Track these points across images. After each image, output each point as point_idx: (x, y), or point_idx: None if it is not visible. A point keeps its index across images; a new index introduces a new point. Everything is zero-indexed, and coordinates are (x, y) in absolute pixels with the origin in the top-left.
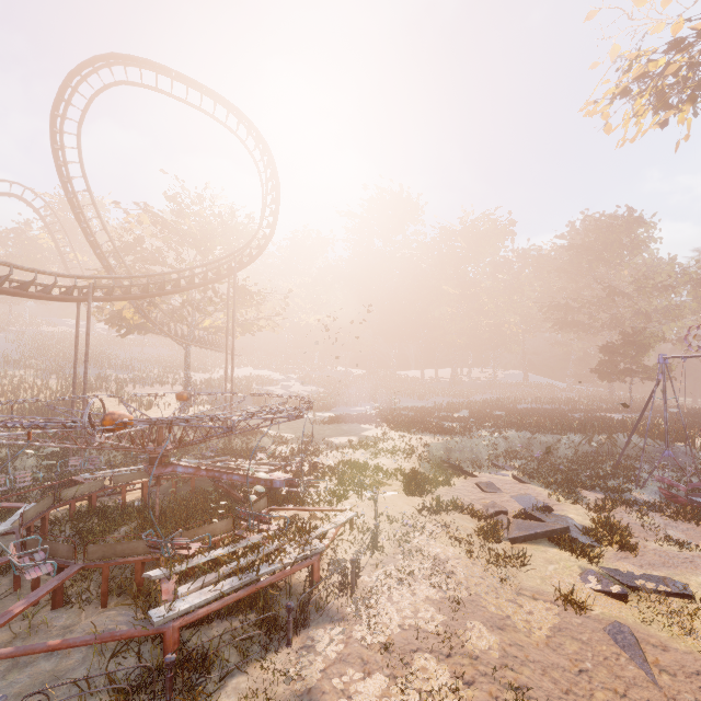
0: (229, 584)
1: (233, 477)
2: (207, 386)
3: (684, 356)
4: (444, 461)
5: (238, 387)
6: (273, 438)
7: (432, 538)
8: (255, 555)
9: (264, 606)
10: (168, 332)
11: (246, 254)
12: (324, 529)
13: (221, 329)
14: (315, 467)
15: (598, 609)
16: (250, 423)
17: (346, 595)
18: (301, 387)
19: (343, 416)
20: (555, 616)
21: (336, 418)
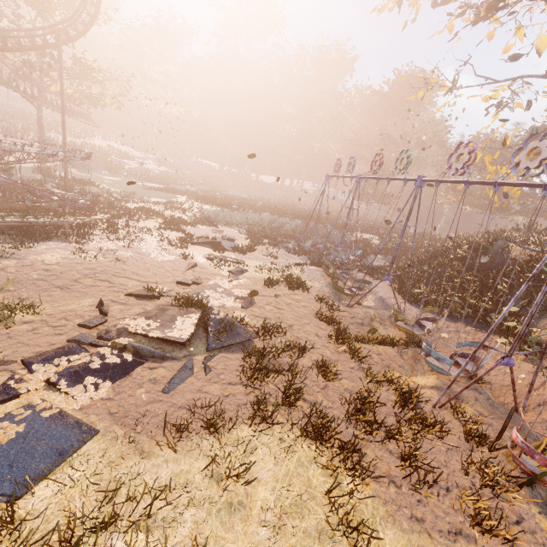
0: (11, 220)
1: (44, 193)
2: (67, 147)
3: (332, 176)
4: (205, 218)
5: (97, 154)
6: (103, 189)
7: (148, 235)
8: (34, 217)
9: (31, 232)
10: (15, 88)
11: (73, 28)
12: (82, 218)
13: (70, 97)
14: (121, 207)
15: (196, 261)
16: (94, 180)
17: (80, 239)
18: (155, 166)
19: (168, 188)
20: (174, 259)
21: (161, 188)
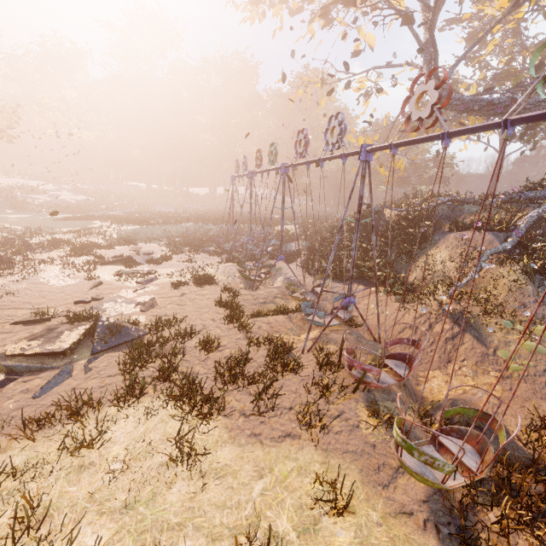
0: None
1: None
2: None
3: (235, 176)
4: (122, 238)
5: None
6: (3, 229)
7: (51, 264)
8: None
9: None
10: None
11: None
12: None
13: None
14: (24, 243)
15: (104, 279)
16: None
17: None
18: (71, 196)
19: (84, 216)
20: (78, 282)
21: (75, 217)
